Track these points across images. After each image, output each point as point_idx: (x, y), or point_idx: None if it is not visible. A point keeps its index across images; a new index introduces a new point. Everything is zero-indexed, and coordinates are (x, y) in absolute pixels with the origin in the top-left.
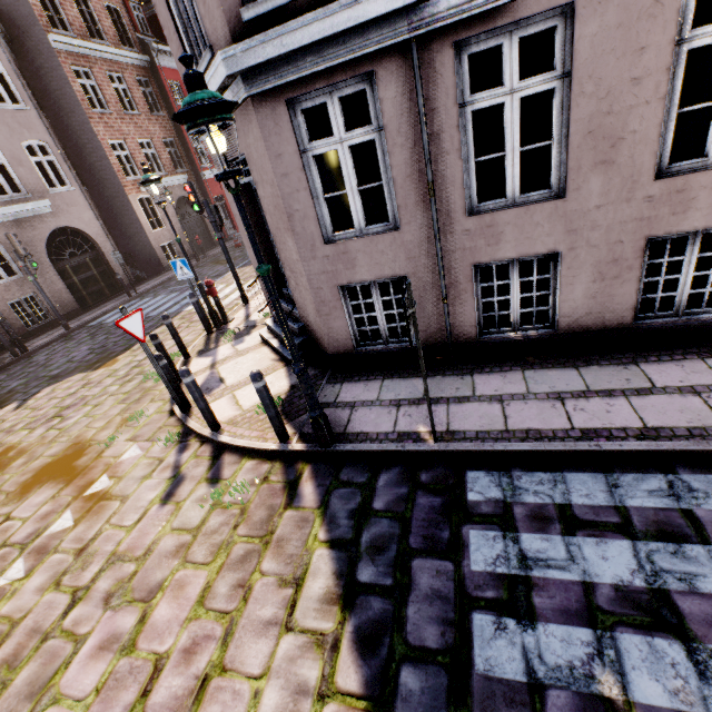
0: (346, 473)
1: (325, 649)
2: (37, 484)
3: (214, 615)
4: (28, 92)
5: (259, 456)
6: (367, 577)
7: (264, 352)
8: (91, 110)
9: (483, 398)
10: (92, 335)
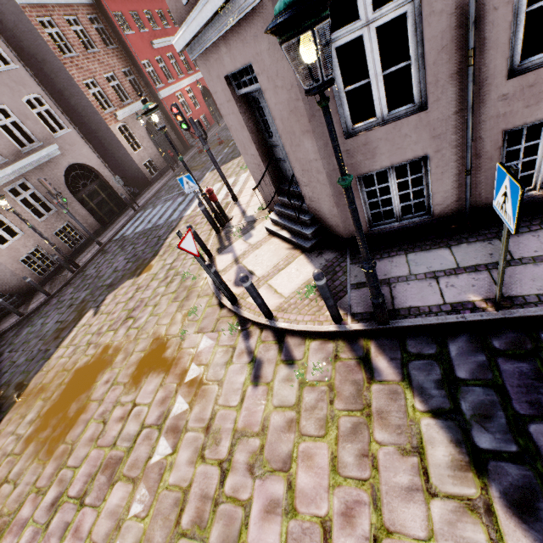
0: (412, 346)
1: (479, 513)
2: (142, 375)
3: (353, 483)
4: (12, 52)
5: (319, 337)
6: (488, 445)
7: (275, 242)
8: (63, 56)
9: (525, 261)
10: (121, 247)
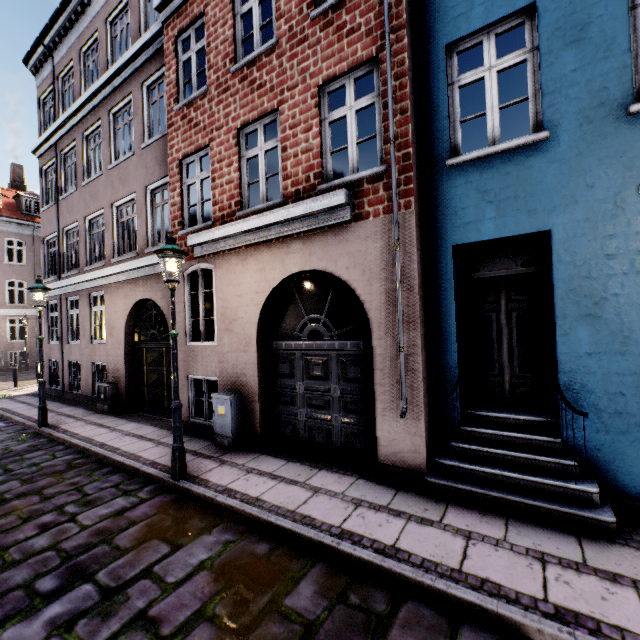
0: None
1: None
2: None
3: None
4: None
5: None
6: None
7: None
8: None
9: (31, 404)
10: None
